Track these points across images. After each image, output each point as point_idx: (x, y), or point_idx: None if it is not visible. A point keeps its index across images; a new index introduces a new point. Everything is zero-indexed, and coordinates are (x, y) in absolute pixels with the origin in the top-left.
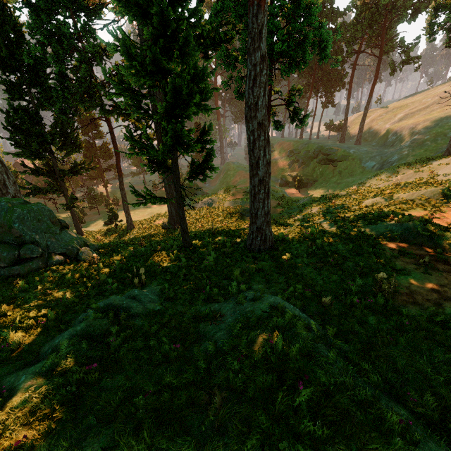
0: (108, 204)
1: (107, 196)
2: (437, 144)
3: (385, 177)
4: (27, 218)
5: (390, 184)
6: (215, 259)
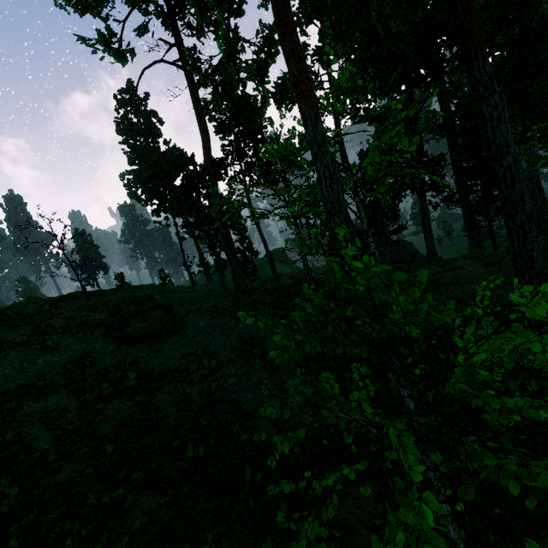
0: None
1: None
2: None
3: None
4: (411, 246)
5: None
6: None
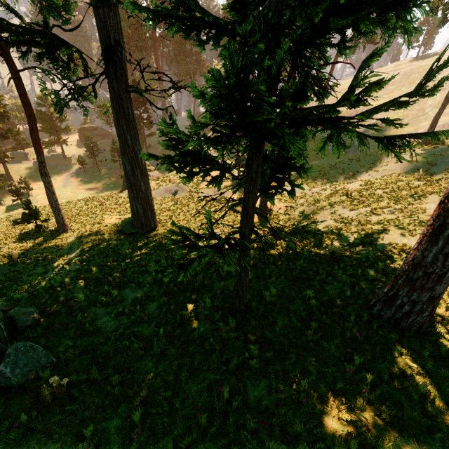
0: (14, 190)
1: (7, 175)
2: (396, 131)
3: (366, 164)
4: None
5: (387, 174)
6: (359, 366)
